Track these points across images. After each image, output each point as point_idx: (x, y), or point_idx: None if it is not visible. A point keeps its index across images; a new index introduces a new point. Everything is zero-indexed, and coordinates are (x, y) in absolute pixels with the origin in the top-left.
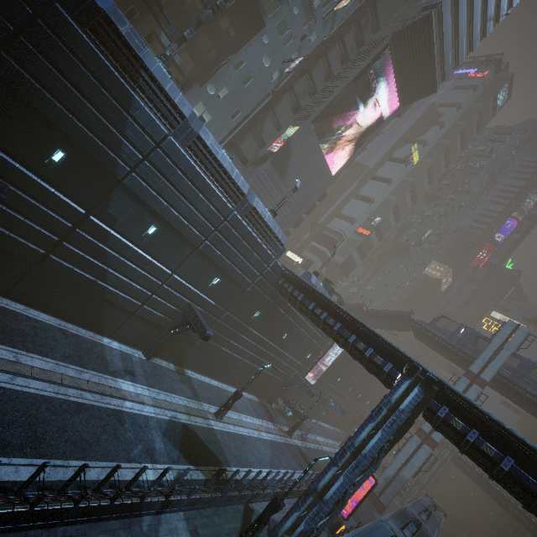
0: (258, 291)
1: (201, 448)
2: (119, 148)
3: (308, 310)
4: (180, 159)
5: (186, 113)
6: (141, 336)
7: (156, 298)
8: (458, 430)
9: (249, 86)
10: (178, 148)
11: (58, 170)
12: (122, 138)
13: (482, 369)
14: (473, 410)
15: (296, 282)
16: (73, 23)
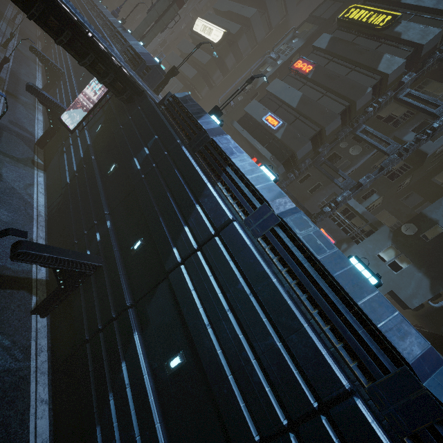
0: None
1: None
2: (179, 235)
3: None
4: (240, 251)
5: (270, 198)
6: None
7: None
8: None
9: None
10: (240, 235)
11: (134, 257)
12: (185, 226)
13: None
14: None
15: None
16: (185, 149)
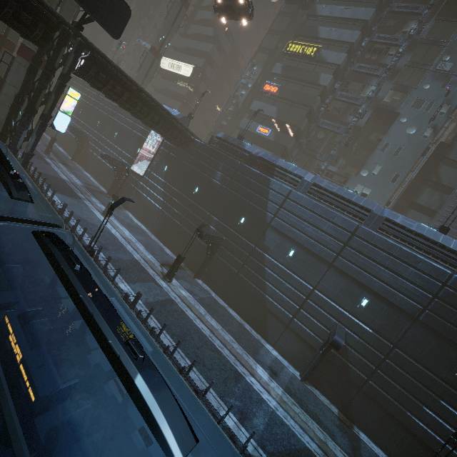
0: (443, 323)
1: None
2: (266, 206)
3: None
4: (301, 200)
5: (303, 175)
6: (297, 354)
7: (303, 312)
8: None
9: (401, 154)
10: (298, 194)
11: (243, 227)
12: (268, 201)
13: None
14: None
15: None
16: (247, 166)
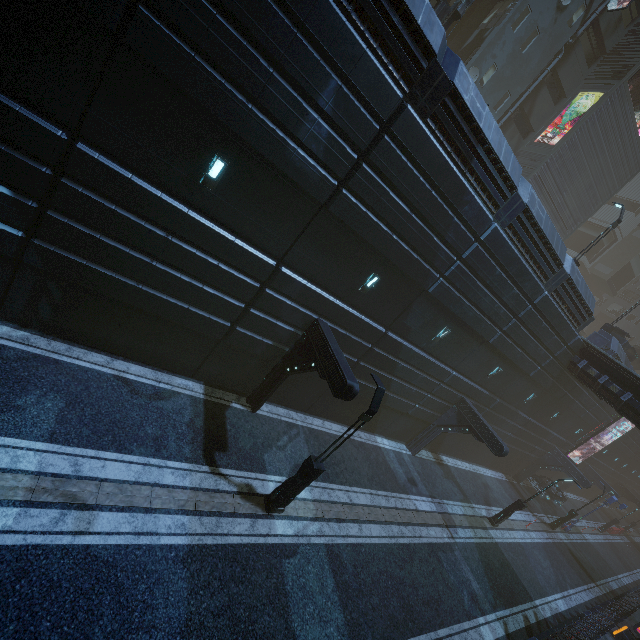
0: (543, 374)
1: (502, 578)
2: (434, 255)
3: None
4: (499, 248)
5: (516, 181)
6: (406, 431)
7: (431, 397)
8: None
9: (530, 50)
10: (500, 236)
11: (367, 295)
12: (440, 243)
13: None
14: None
15: (615, 371)
16: (420, 122)
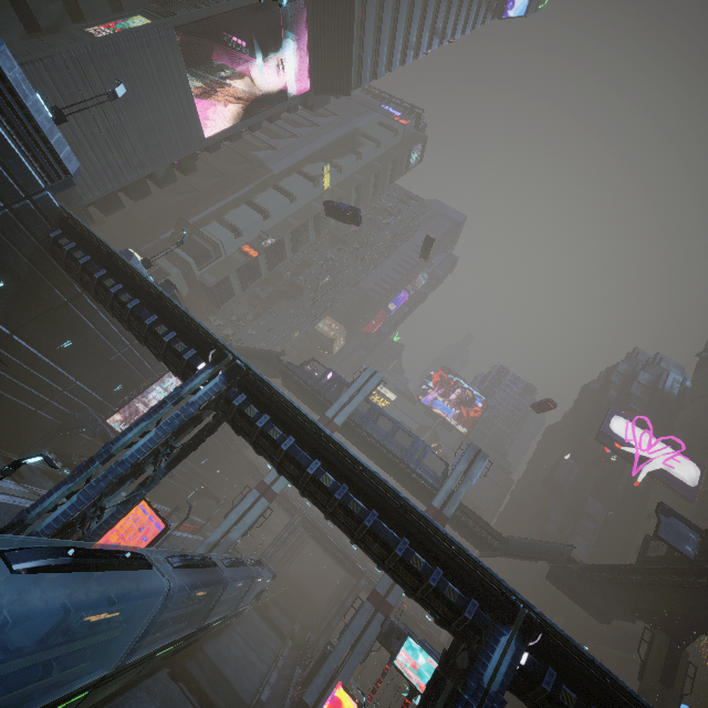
0: (1, 239)
1: None
2: None
3: (93, 280)
4: None
5: None
6: None
7: None
8: (252, 419)
9: None
10: None
11: None
12: None
13: (336, 414)
14: (272, 395)
15: (83, 237)
16: None
